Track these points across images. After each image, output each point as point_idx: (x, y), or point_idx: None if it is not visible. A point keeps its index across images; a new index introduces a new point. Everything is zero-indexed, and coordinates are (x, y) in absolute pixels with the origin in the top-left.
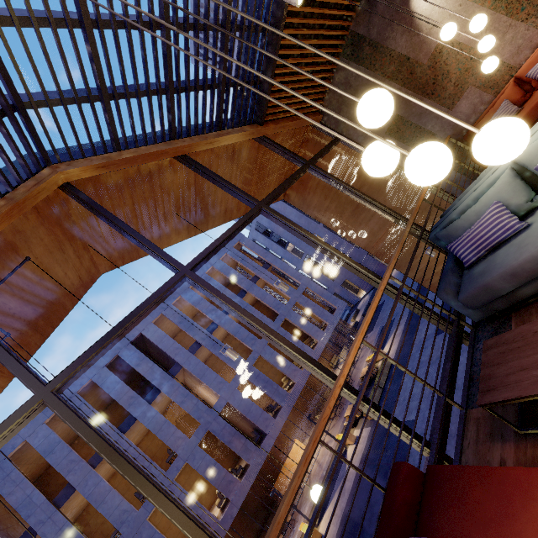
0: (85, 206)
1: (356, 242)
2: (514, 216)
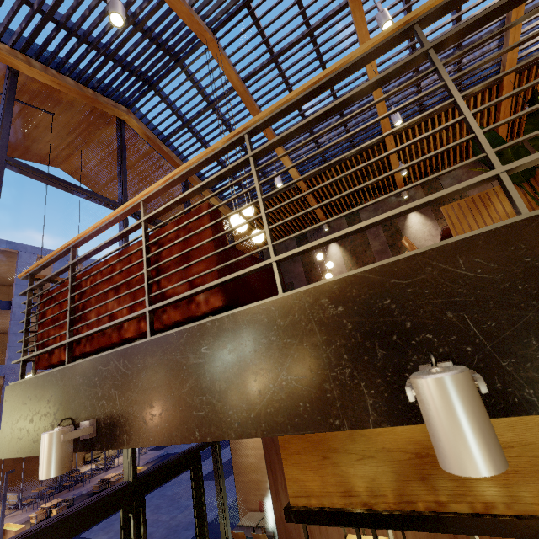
0: (118, 136)
1: None
2: None
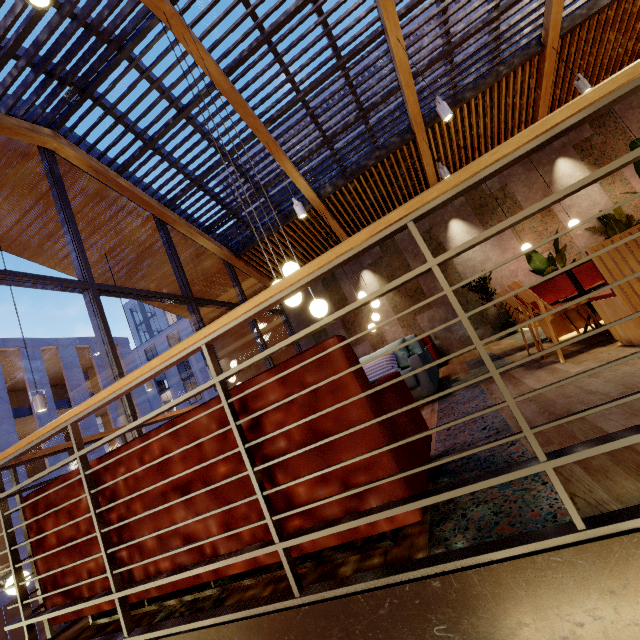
0: (49, 176)
1: None
2: None
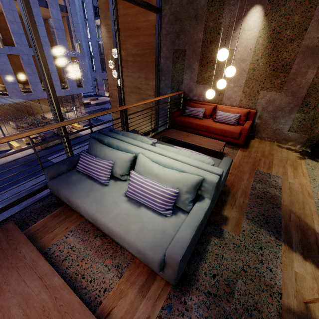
0: None
1: (108, 76)
2: (109, 175)
